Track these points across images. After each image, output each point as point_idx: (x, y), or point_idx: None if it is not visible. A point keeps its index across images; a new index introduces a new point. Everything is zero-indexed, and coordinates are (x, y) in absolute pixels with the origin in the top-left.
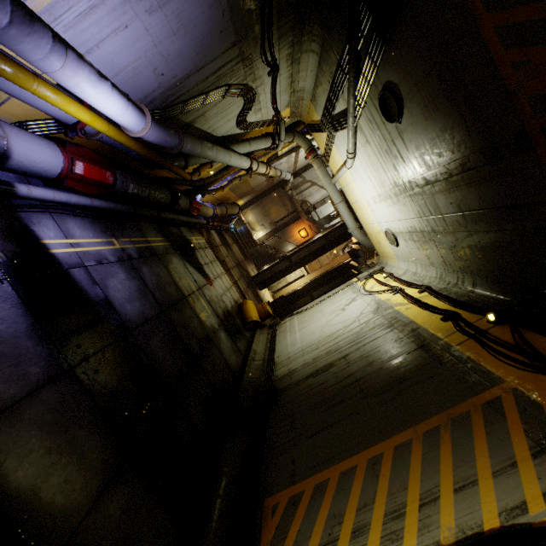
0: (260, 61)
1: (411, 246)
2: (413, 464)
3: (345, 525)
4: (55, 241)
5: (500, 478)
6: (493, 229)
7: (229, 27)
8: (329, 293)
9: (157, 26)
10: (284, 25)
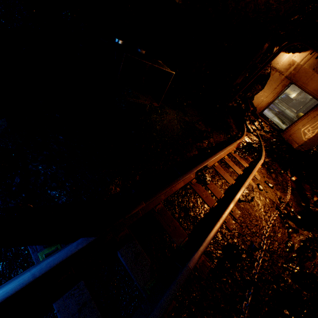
0: None
1: None
2: None
3: None
4: None
5: None
6: None
7: None
8: None
9: None
10: None
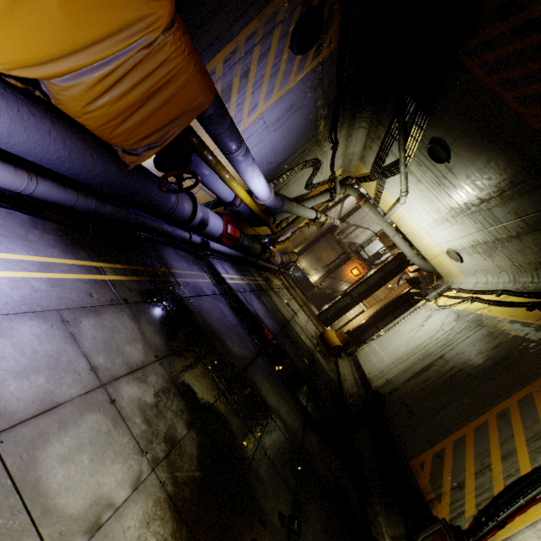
0: (327, 142)
1: (477, 259)
2: (538, 406)
3: (493, 455)
4: (225, 276)
5: None
6: None
7: (312, 127)
8: (400, 317)
9: (276, 137)
10: (344, 117)
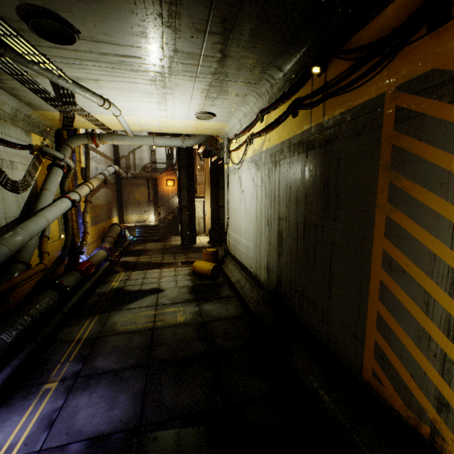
0: None
1: (220, 104)
2: (414, 232)
3: (435, 336)
4: None
5: None
6: (236, 9)
7: None
8: (226, 193)
9: None
10: None
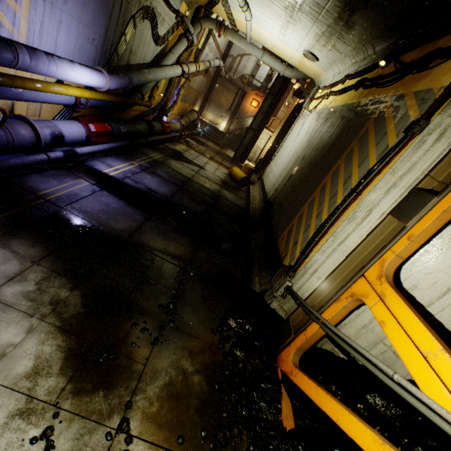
0: None
1: (325, 52)
2: (340, 173)
3: (313, 217)
4: (108, 171)
5: (378, 145)
6: None
7: None
8: (288, 133)
9: (73, 9)
10: None
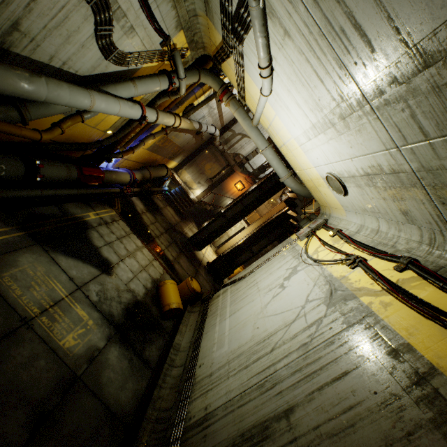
0: None
1: (370, 195)
2: None
3: None
4: None
5: None
6: None
7: None
8: (266, 256)
9: None
10: None
